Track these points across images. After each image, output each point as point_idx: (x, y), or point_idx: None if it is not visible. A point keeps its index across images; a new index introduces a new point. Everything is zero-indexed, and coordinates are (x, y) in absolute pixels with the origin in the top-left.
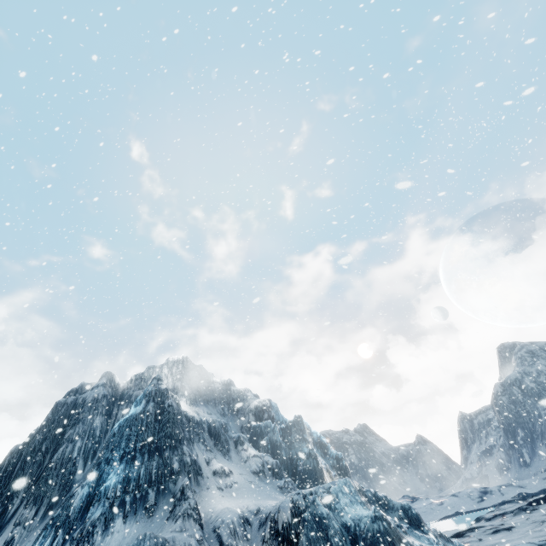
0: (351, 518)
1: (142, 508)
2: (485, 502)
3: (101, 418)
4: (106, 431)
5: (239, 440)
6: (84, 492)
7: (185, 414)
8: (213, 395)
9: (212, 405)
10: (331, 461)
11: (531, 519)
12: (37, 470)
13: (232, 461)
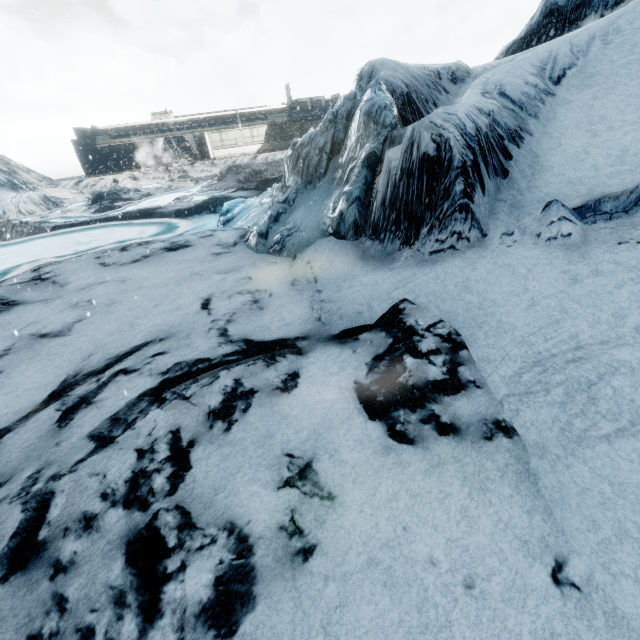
0: None
1: None
2: None
3: None
4: None
5: None
6: None
7: None
8: None
9: None
10: None
11: None
12: None
13: None
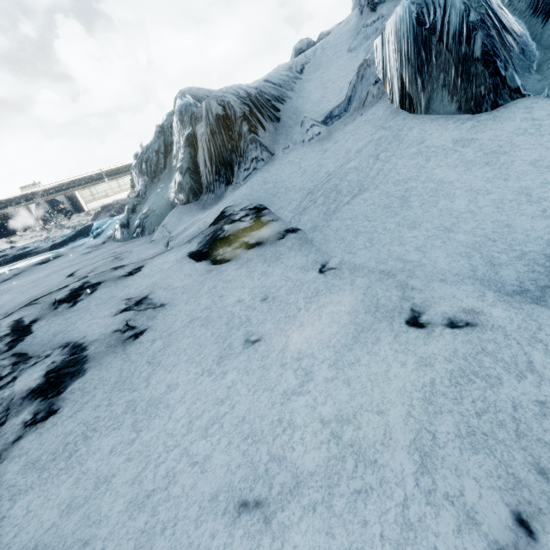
0: None
1: None
2: None
3: None
4: None
5: None
6: None
7: None
8: None
9: None
10: None
11: None
12: None
13: None
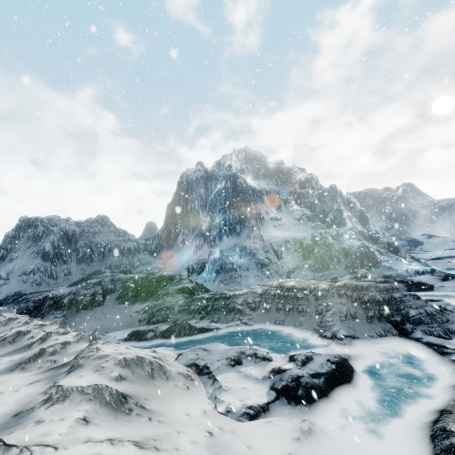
0: (347, 245)
1: (234, 233)
2: None
3: (203, 189)
4: (208, 196)
5: (287, 201)
6: (206, 225)
7: (250, 187)
8: (269, 172)
9: (269, 179)
10: (355, 213)
11: None
12: (182, 214)
13: (282, 213)
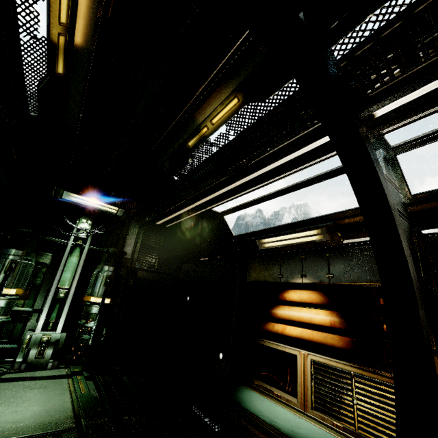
0: None
1: None
2: None
3: None
4: None
5: None
6: None
7: None
8: None
9: None
10: None
11: None
12: None
13: None
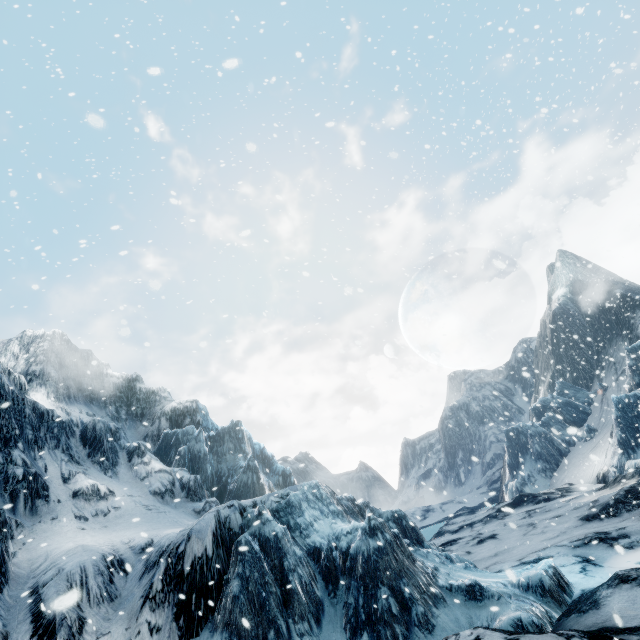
0: (323, 537)
1: None
2: (427, 520)
3: None
4: None
5: (136, 450)
6: None
7: (34, 404)
8: (104, 392)
9: (100, 405)
10: (275, 478)
11: (510, 525)
12: None
13: (118, 479)
